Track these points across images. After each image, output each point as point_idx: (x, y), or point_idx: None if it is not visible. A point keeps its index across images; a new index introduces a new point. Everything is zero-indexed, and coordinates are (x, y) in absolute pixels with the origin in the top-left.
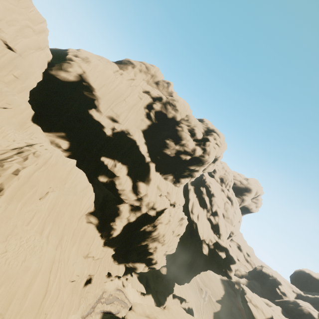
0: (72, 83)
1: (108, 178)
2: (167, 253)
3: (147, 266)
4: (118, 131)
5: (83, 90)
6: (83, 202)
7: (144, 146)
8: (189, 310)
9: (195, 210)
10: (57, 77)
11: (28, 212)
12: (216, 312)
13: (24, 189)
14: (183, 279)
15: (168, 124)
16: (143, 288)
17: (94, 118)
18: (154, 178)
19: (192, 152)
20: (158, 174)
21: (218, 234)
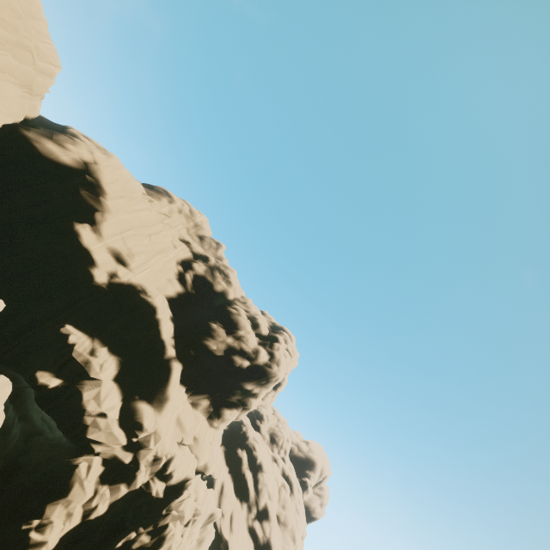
0: (62, 168)
1: (62, 380)
2: None
3: None
4: (123, 282)
5: (81, 187)
6: None
7: (170, 322)
8: None
9: (226, 504)
10: (34, 144)
11: None
12: None
13: None
14: None
15: (211, 301)
16: None
17: (82, 242)
18: (175, 397)
19: (253, 354)
20: (183, 389)
21: None
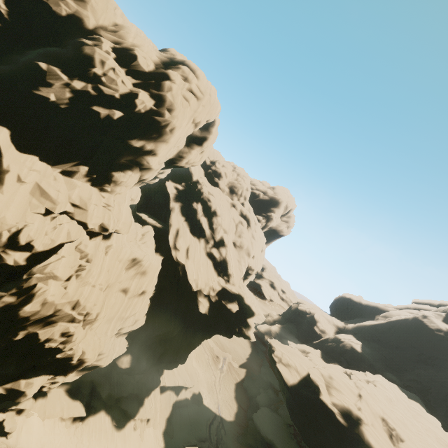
0: None
1: None
2: (124, 331)
3: (64, 373)
4: None
5: None
6: None
7: None
8: (195, 397)
9: (180, 243)
10: None
11: None
12: (239, 382)
13: None
14: (171, 362)
15: (63, 39)
16: (79, 409)
17: None
18: (9, 168)
19: (122, 100)
20: (31, 159)
21: (225, 275)
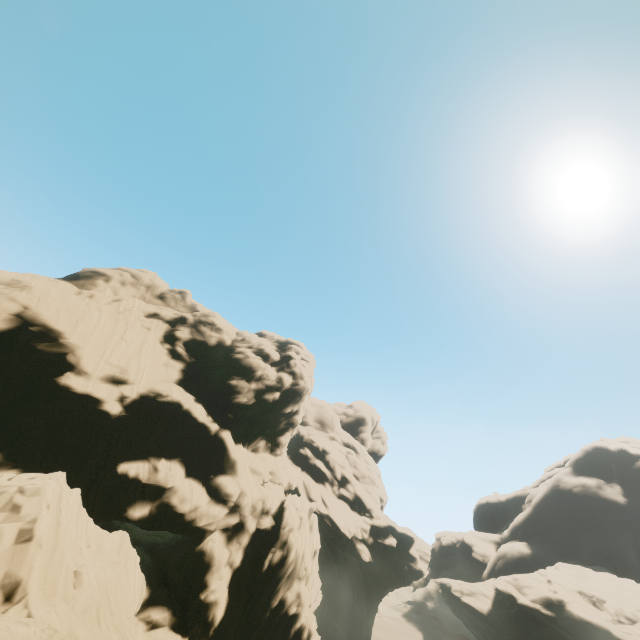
0: (0, 336)
1: (151, 504)
2: (312, 609)
3: None
4: (135, 398)
5: (35, 343)
6: (130, 578)
7: (198, 406)
8: None
9: (314, 493)
10: None
11: (85, 614)
12: None
13: (52, 569)
14: None
15: (213, 357)
16: None
17: (76, 391)
18: (240, 457)
19: (278, 384)
20: (241, 447)
21: (365, 512)
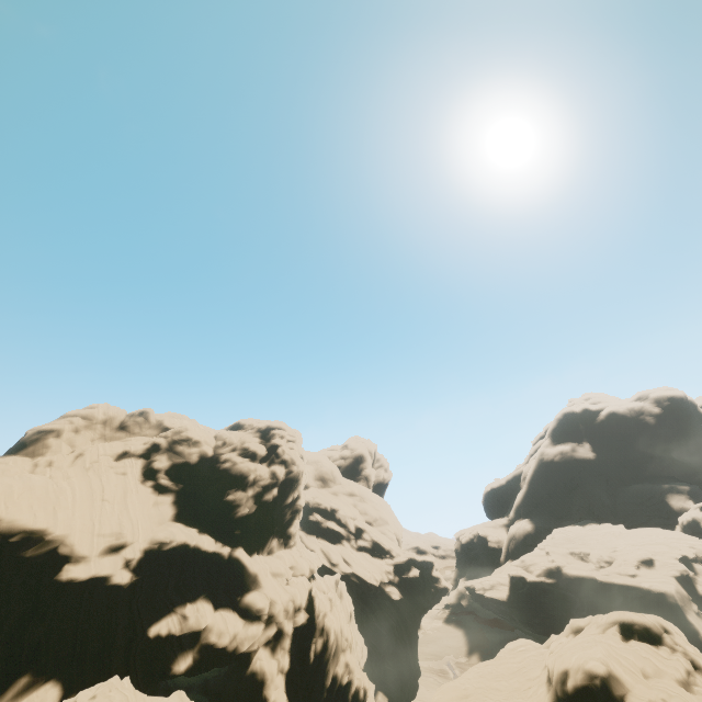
0: None
1: (191, 651)
2: (362, 665)
3: None
4: (139, 558)
5: (22, 552)
6: None
7: (204, 538)
8: None
9: (334, 557)
10: None
11: None
12: None
13: None
14: (411, 675)
15: (200, 473)
16: None
17: (81, 580)
18: (259, 568)
19: (273, 480)
20: (256, 557)
21: (386, 554)
